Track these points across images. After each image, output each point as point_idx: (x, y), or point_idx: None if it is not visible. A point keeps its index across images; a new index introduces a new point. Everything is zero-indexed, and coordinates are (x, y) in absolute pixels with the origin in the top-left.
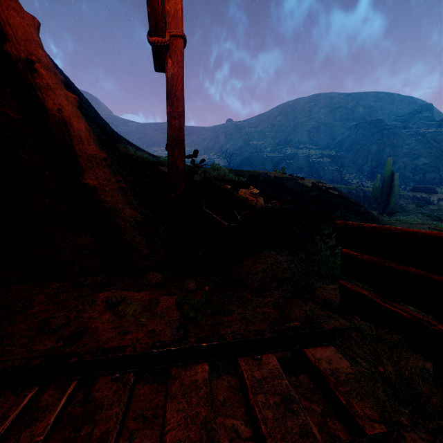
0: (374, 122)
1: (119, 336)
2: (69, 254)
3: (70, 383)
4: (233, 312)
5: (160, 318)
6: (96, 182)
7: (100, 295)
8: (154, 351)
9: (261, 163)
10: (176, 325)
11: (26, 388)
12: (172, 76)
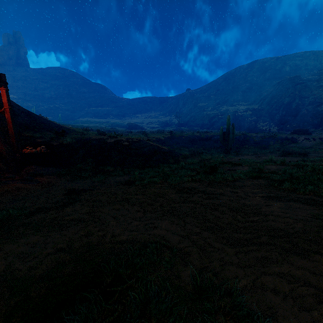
0: (292, 79)
1: None
2: None
3: None
4: None
5: None
6: None
7: None
8: None
9: (201, 119)
10: None
11: None
12: (7, 118)
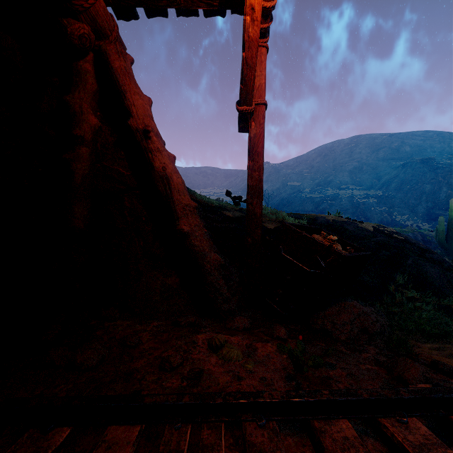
0: (425, 161)
1: (234, 380)
2: (158, 293)
3: (220, 424)
4: (335, 366)
5: (263, 365)
6: (189, 228)
7: (198, 336)
8: (293, 400)
9: (300, 203)
10: (284, 375)
11: (182, 424)
12: (254, 136)
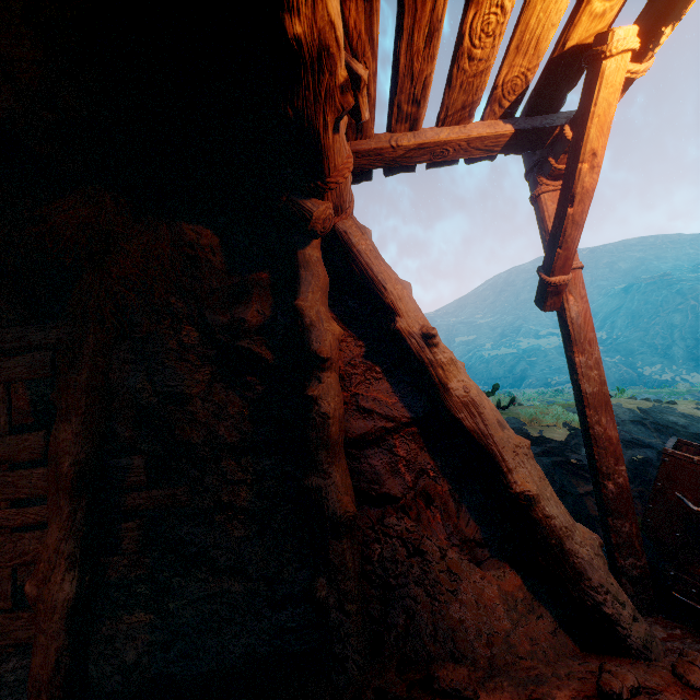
0: (658, 280)
1: None
2: (503, 616)
3: None
4: None
5: None
6: (534, 486)
7: None
8: None
9: (483, 367)
10: None
11: None
12: (576, 315)
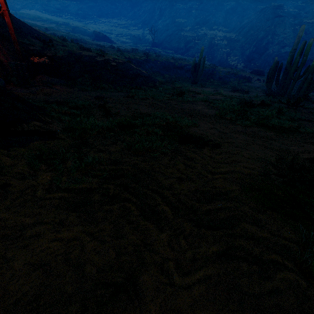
0: (275, 8)
1: None
2: None
3: None
4: None
5: None
6: None
7: None
8: None
9: (177, 41)
10: None
11: None
12: (7, 22)
